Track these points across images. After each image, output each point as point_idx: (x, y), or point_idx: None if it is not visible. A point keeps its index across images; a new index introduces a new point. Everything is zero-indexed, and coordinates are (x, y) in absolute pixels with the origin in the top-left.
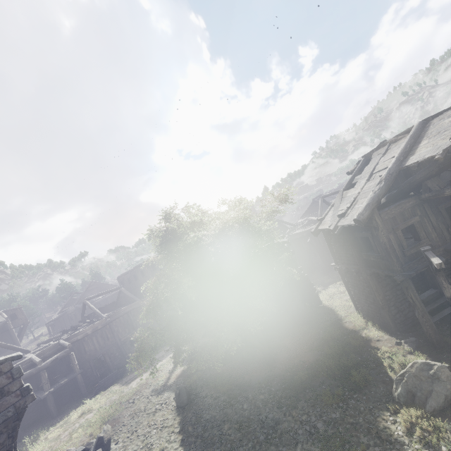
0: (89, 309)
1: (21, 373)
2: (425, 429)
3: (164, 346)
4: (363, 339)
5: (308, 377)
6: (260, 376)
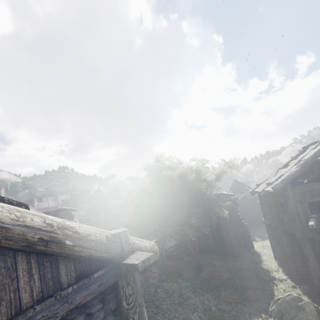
0: (108, 206)
1: (74, 217)
2: None
3: None
4: (269, 276)
5: (219, 284)
6: (190, 274)
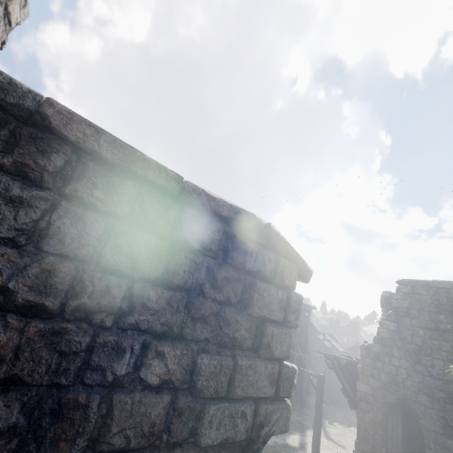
0: None
1: (297, 317)
2: None
3: None
4: None
5: None
6: None
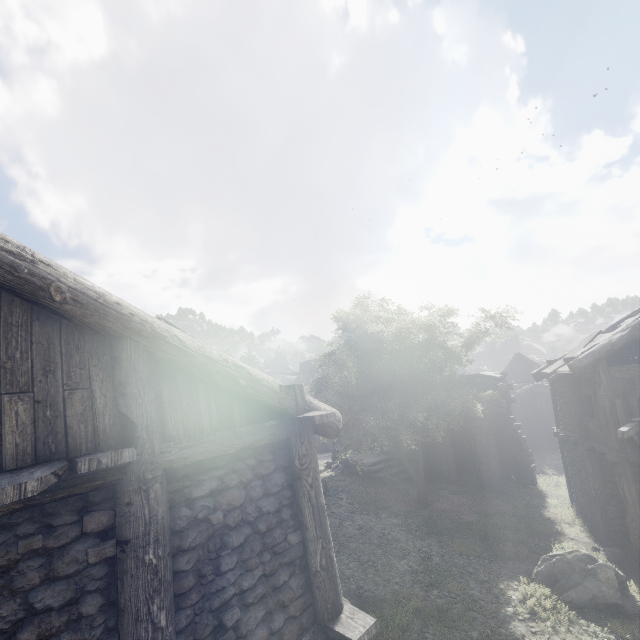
0: None
1: None
2: (544, 606)
3: (323, 453)
4: (553, 529)
5: (454, 528)
6: (404, 508)
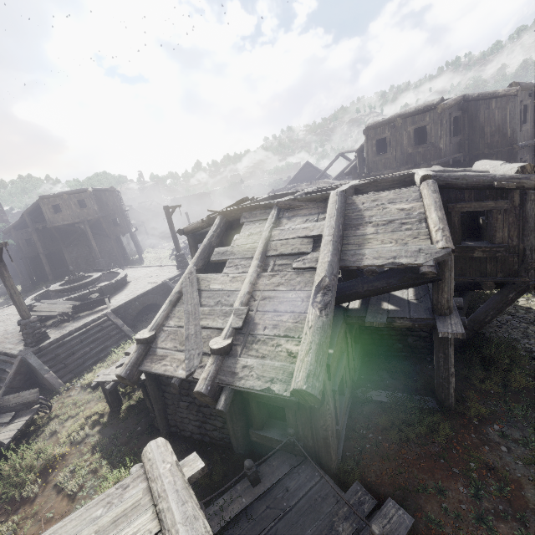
0: None
1: None
2: None
3: None
4: None
5: None
6: None
